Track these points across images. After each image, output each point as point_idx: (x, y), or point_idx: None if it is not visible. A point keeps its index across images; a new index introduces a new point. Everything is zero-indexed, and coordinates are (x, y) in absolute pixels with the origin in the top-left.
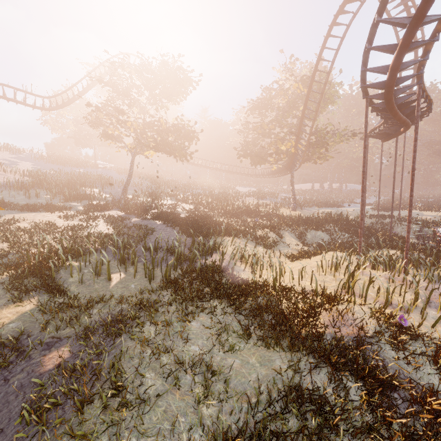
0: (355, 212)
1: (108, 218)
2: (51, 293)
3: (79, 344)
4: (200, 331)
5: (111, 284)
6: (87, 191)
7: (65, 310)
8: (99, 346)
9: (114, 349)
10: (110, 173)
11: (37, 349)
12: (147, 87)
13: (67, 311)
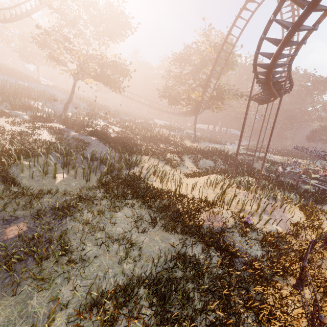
0: (232, 150)
1: (51, 129)
2: (6, 183)
3: (33, 221)
4: (123, 219)
5: (56, 181)
6: (31, 103)
7: (19, 197)
8: (49, 224)
9: (61, 227)
10: (52, 91)
11: None
12: (92, 22)
13: (21, 198)
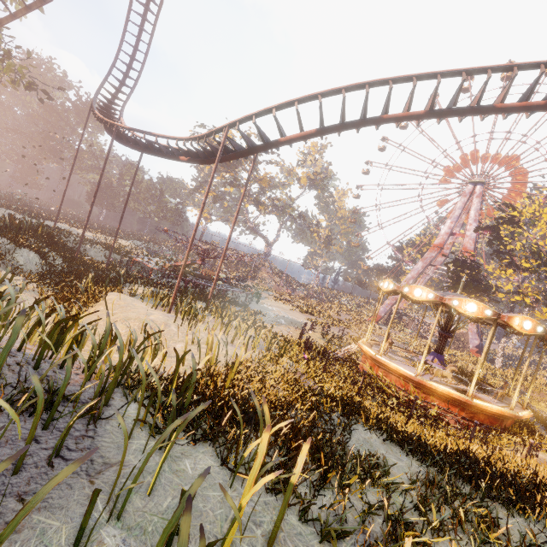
0: None
1: None
2: None
3: None
4: None
5: None
6: None
7: None
8: None
9: None
10: None
11: None
12: None
13: None
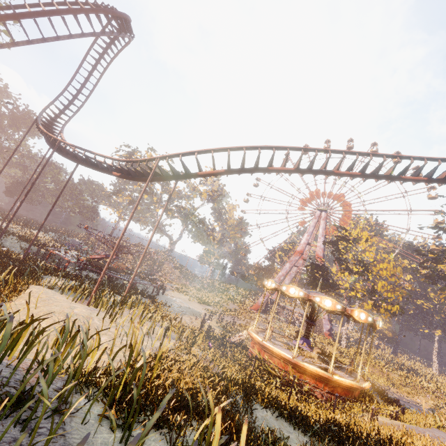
0: None
1: None
2: None
3: None
4: None
5: None
6: None
7: None
8: None
9: None
10: None
11: None
12: None
13: None
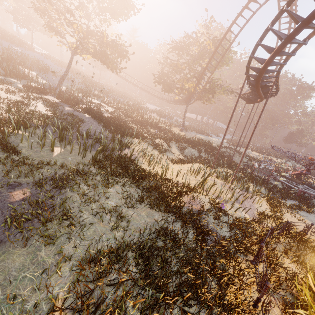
0: (216, 142)
1: (45, 102)
2: (7, 151)
3: (35, 189)
4: (115, 194)
5: (54, 154)
6: (25, 72)
7: (20, 165)
8: (50, 192)
9: (61, 196)
10: (46, 61)
11: (4, 187)
12: None
13: (22, 166)
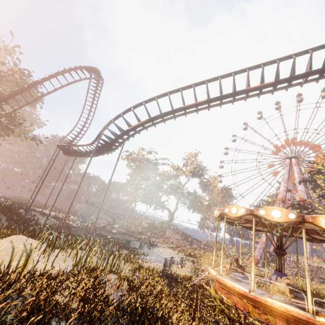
0: None
1: None
2: None
3: None
4: None
5: None
6: None
7: None
8: None
9: None
10: None
11: None
12: None
13: None
